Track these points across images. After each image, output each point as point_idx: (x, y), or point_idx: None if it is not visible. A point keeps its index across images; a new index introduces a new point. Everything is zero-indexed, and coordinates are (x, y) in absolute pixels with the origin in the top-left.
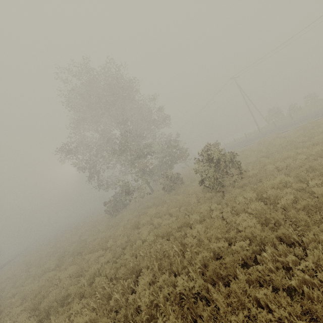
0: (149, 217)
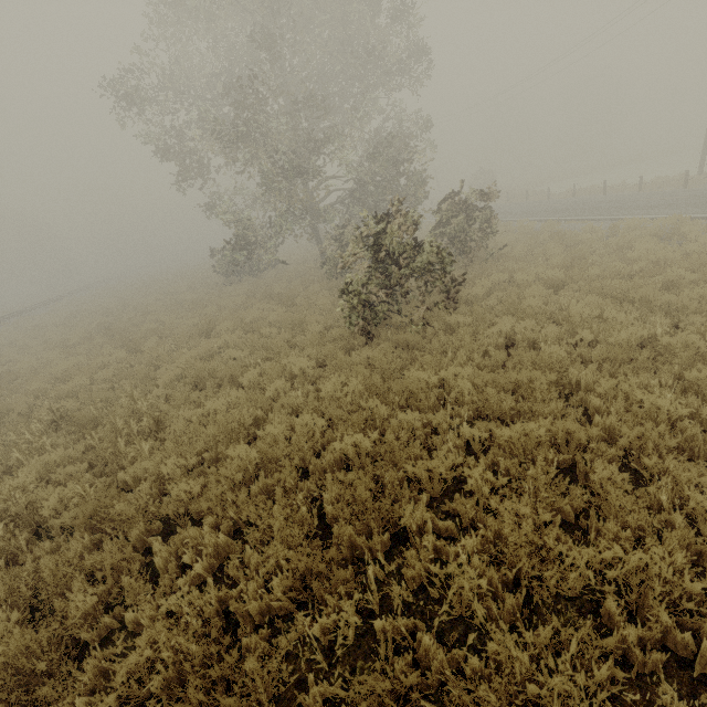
0: (233, 324)
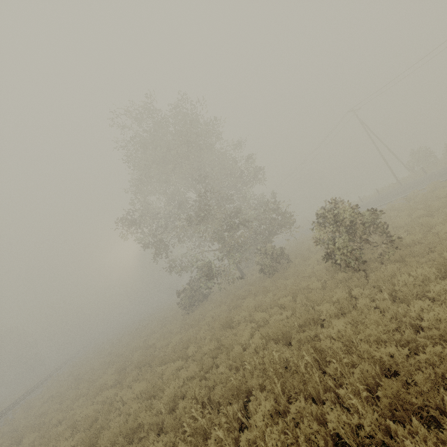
0: (247, 312)
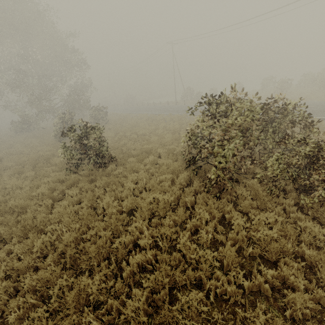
0: (20, 144)
